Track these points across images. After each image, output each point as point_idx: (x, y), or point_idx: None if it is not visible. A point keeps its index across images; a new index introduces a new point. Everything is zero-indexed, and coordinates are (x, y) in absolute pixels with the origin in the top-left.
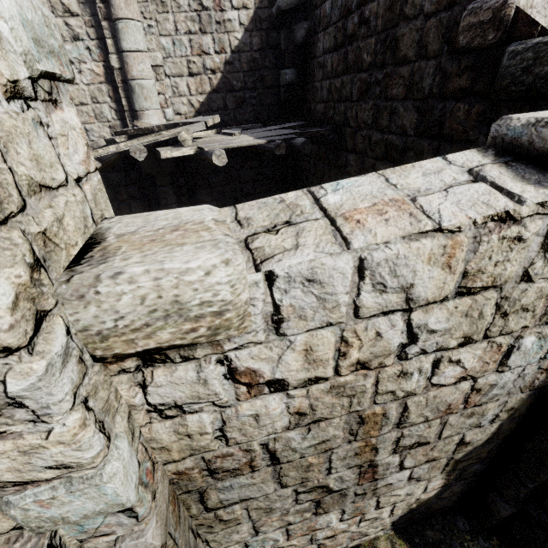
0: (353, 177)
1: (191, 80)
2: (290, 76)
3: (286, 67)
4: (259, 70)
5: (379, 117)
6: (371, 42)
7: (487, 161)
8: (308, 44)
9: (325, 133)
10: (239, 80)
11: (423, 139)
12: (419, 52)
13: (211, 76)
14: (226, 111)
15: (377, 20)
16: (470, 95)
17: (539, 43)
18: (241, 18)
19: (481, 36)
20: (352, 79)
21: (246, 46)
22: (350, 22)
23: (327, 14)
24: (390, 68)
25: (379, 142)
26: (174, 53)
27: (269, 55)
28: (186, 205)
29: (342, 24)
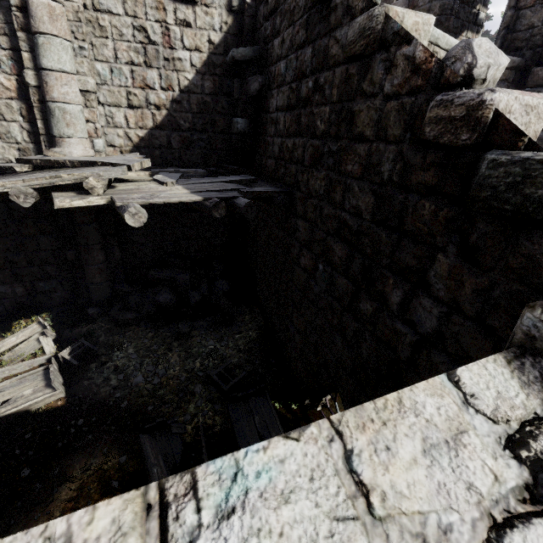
0: (275, 437)
1: (130, 113)
2: (242, 126)
3: (238, 115)
4: (210, 114)
5: (332, 190)
6: (325, 110)
7: (542, 410)
8: (262, 98)
9: (274, 194)
10: (187, 121)
11: (381, 229)
12: (378, 133)
13: (155, 112)
14: (170, 150)
15: (332, 89)
16: (437, 195)
17: (531, 159)
18: (193, 59)
19: (452, 133)
20: (304, 143)
21: (197, 88)
22: (304, 86)
23: (282, 72)
24: (345, 142)
25: (331, 217)
26: (111, 81)
27: (222, 100)
28: (113, 247)
29: (296, 85)
